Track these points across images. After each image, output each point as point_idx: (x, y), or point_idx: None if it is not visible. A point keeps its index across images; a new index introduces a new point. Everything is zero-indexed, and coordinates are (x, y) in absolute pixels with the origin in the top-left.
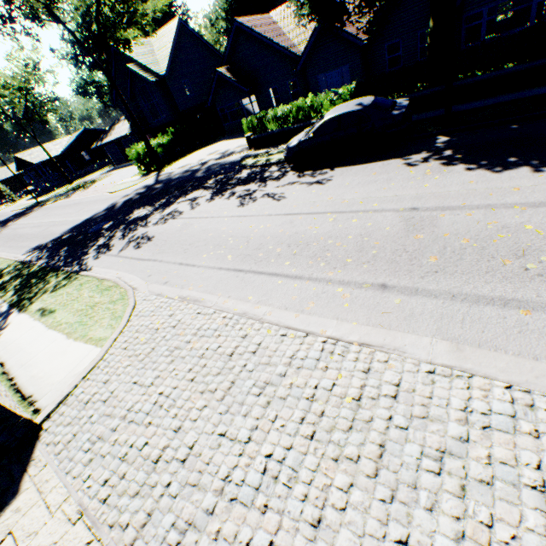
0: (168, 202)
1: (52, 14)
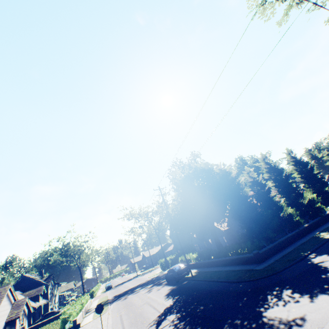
0: (144, 286)
1: (150, 222)
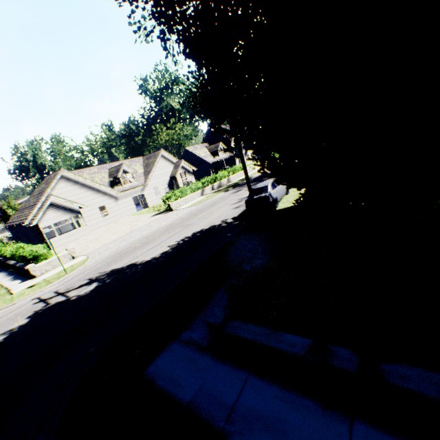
0: None
1: None
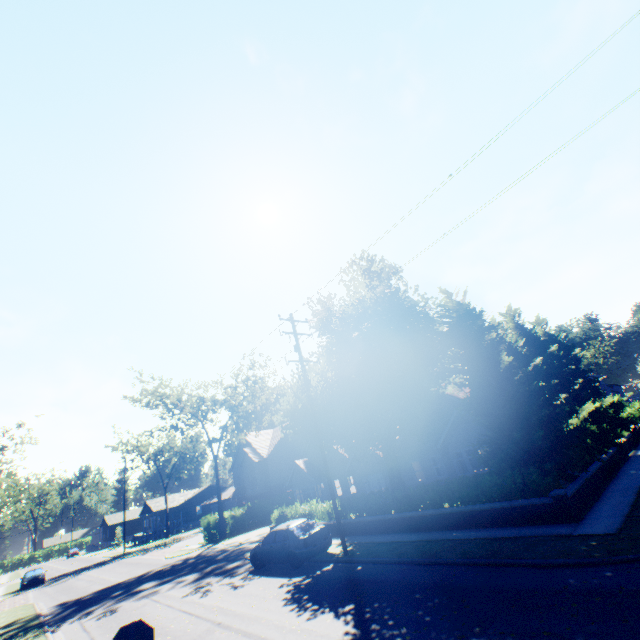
0: (169, 579)
1: (202, 423)
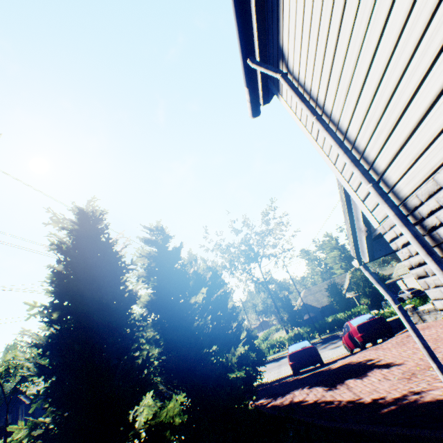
0: None
1: (0, 381)
